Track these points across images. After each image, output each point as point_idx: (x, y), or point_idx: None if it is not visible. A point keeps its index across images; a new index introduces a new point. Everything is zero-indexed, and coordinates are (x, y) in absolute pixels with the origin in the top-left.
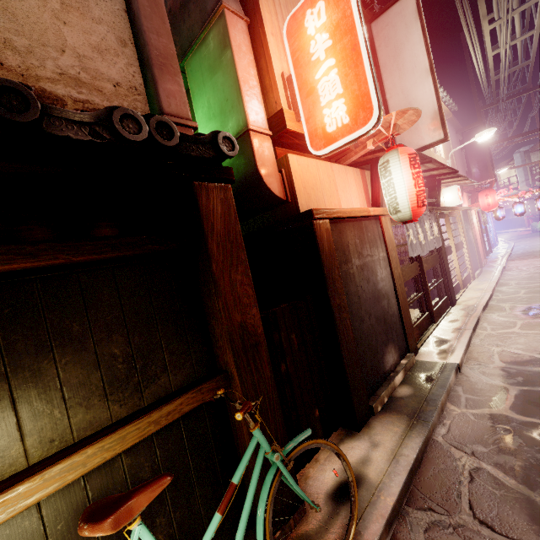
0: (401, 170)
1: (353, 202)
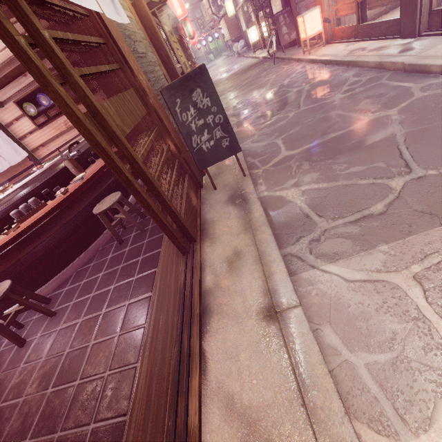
0: (189, 25)
1: None
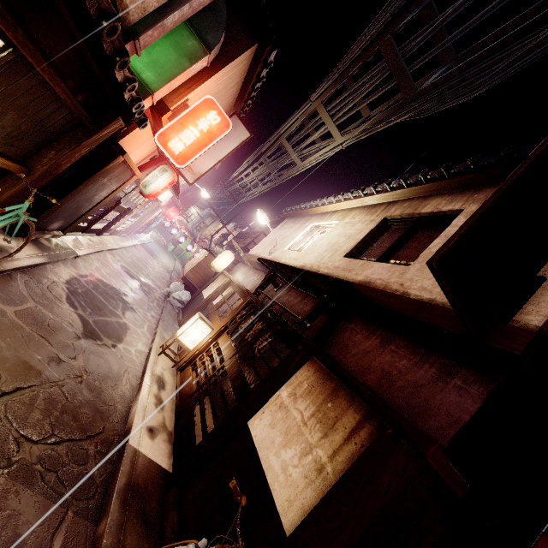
0: (166, 180)
1: (137, 157)
